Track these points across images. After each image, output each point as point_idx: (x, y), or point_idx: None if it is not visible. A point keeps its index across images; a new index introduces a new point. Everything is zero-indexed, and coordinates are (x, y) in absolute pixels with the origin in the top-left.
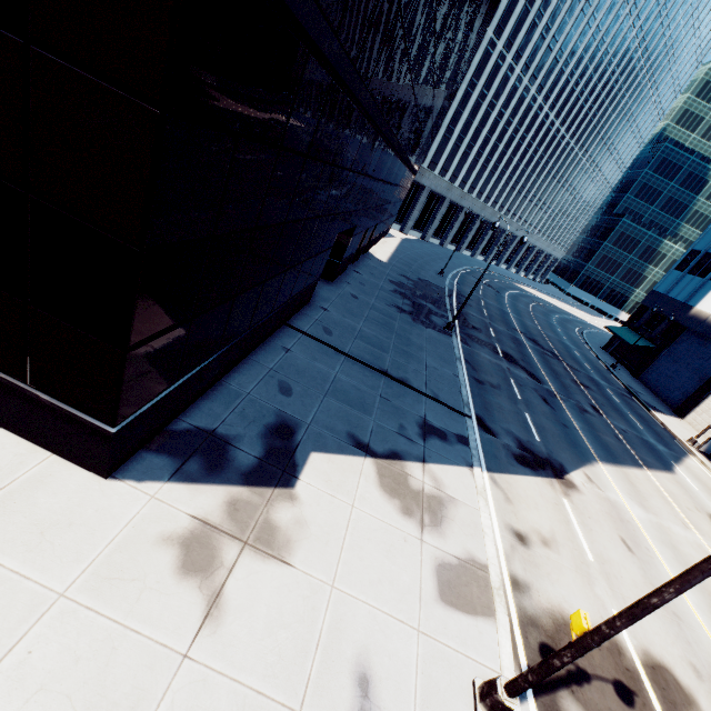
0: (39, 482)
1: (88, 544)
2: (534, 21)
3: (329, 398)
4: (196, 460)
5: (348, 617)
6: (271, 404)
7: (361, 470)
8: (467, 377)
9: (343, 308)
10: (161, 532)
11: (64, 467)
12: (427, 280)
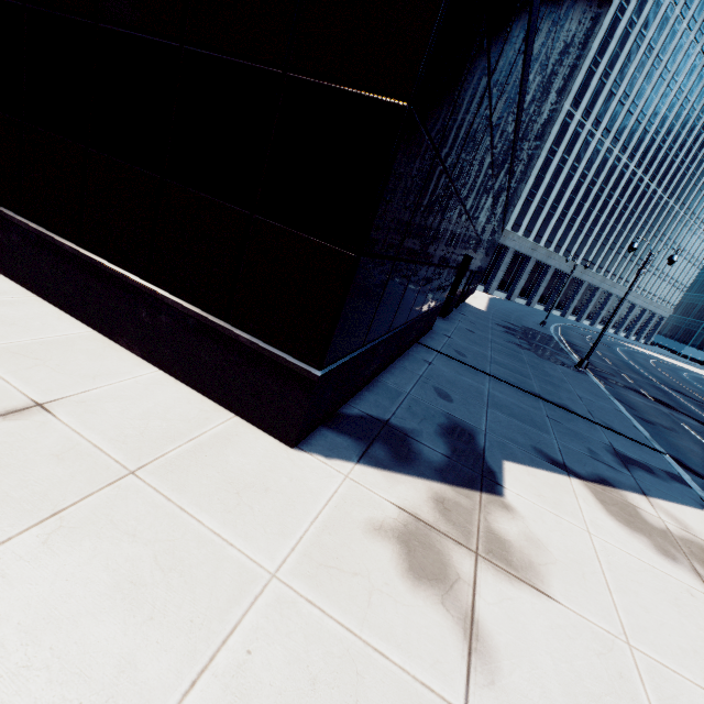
0: (226, 440)
1: (290, 517)
2: (611, 91)
3: (493, 410)
4: (379, 446)
5: (684, 703)
6: (436, 406)
7: (573, 490)
8: (629, 414)
9: (465, 338)
10: (369, 519)
11: (248, 429)
12: (531, 328)
